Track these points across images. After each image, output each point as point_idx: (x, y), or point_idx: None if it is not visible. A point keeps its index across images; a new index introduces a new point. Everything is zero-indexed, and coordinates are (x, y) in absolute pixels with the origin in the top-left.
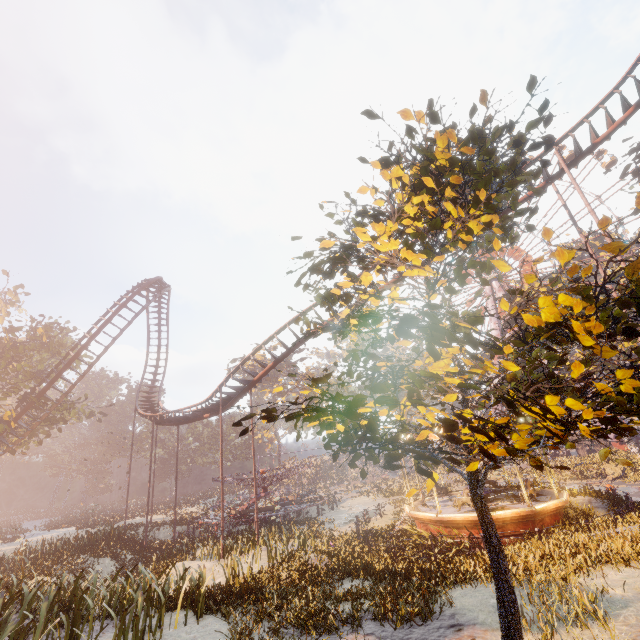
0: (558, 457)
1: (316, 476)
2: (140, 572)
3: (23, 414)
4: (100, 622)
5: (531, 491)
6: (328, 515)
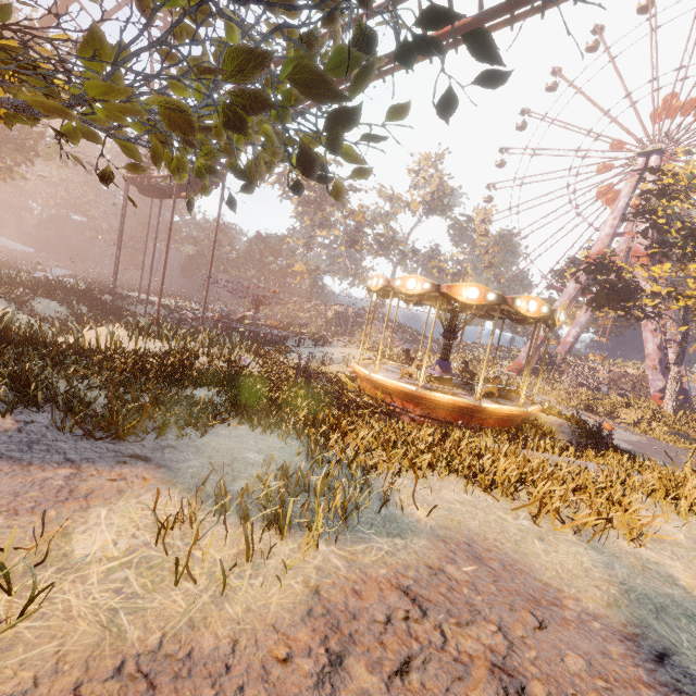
0: (583, 388)
1: (333, 322)
2: None
3: None
4: None
5: (494, 390)
6: (305, 350)
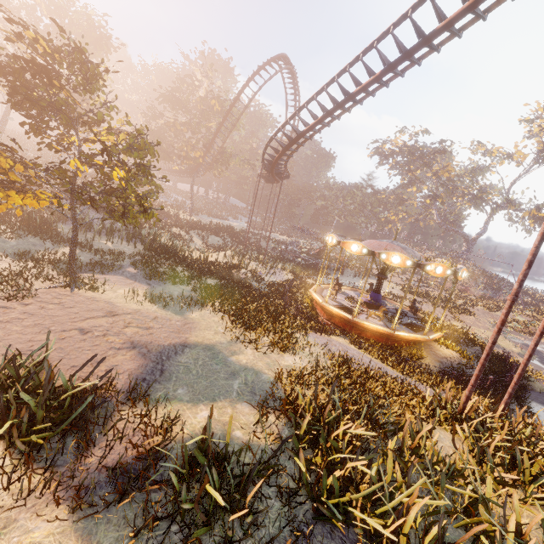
0: None
1: None
2: (157, 233)
3: (205, 155)
4: (134, 239)
5: (380, 314)
6: (342, 277)
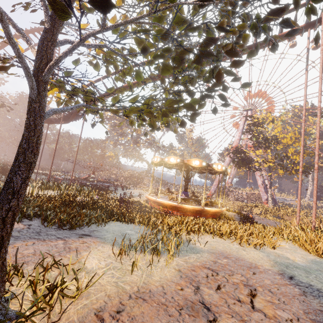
0: (237, 201)
1: (128, 178)
2: None
3: None
4: None
5: (208, 202)
6: (119, 191)
